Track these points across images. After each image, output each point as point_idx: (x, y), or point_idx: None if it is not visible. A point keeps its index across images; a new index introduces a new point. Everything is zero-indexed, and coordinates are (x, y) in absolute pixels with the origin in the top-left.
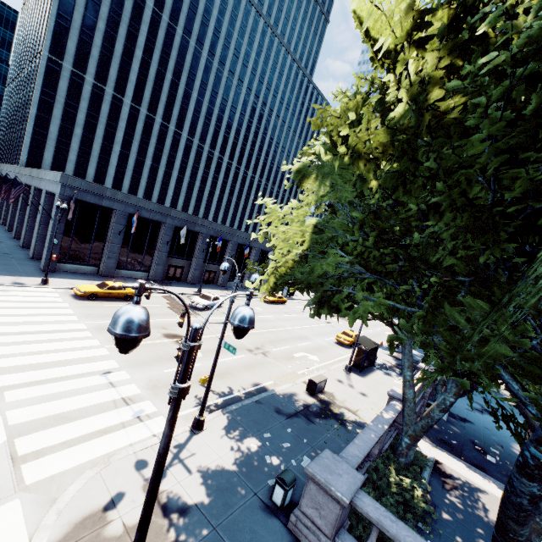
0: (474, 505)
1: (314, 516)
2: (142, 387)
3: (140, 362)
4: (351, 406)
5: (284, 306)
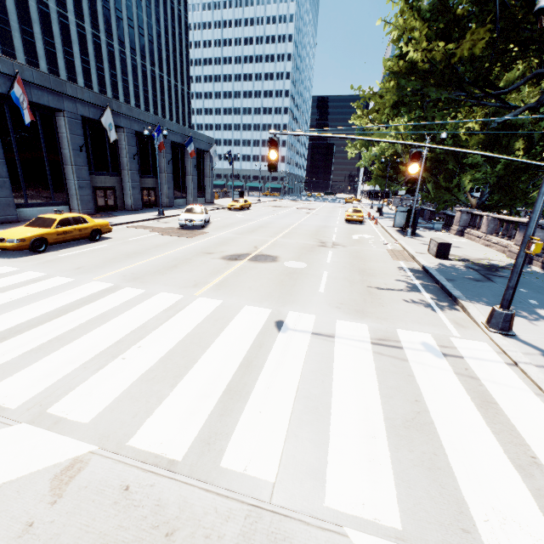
0: None
1: None
2: (352, 319)
3: (275, 294)
4: (476, 256)
5: (254, 210)
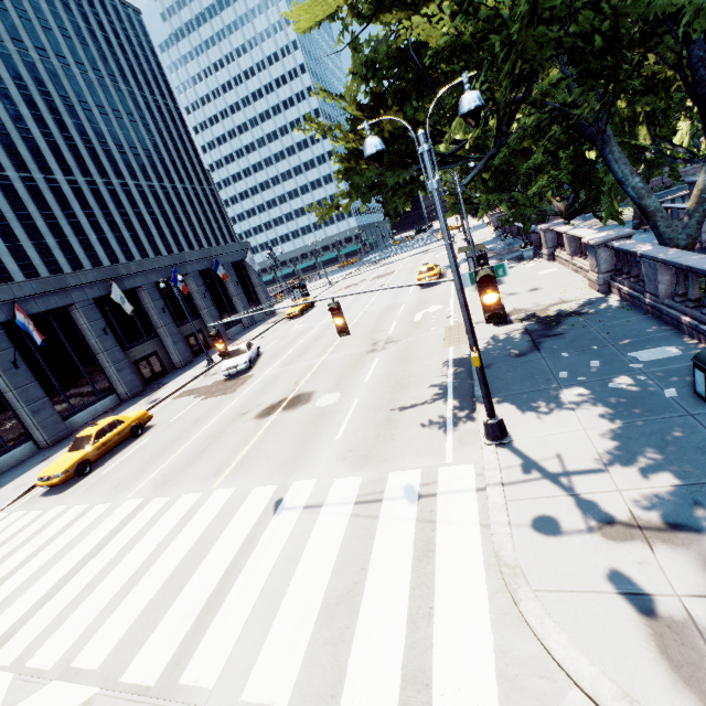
0: None
1: None
2: (351, 472)
3: (290, 459)
4: (549, 302)
5: (318, 308)
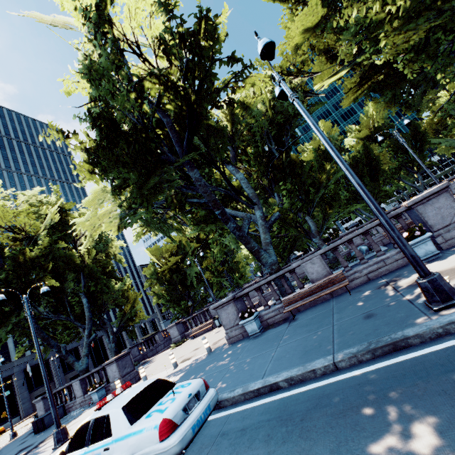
0: (147, 363)
1: (41, 413)
2: None
3: None
4: None
5: None
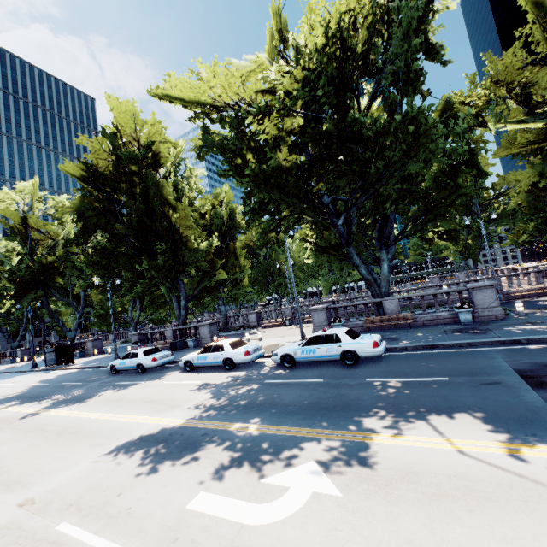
0: None
1: None
2: None
3: None
4: None
5: None
